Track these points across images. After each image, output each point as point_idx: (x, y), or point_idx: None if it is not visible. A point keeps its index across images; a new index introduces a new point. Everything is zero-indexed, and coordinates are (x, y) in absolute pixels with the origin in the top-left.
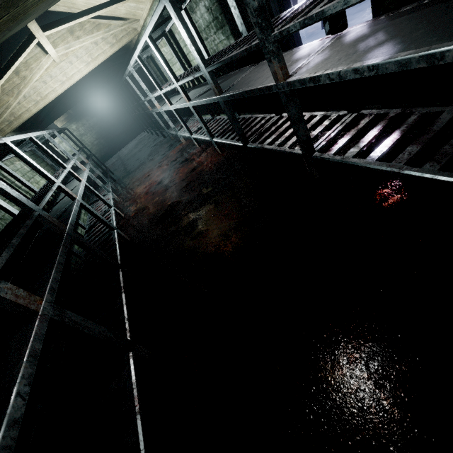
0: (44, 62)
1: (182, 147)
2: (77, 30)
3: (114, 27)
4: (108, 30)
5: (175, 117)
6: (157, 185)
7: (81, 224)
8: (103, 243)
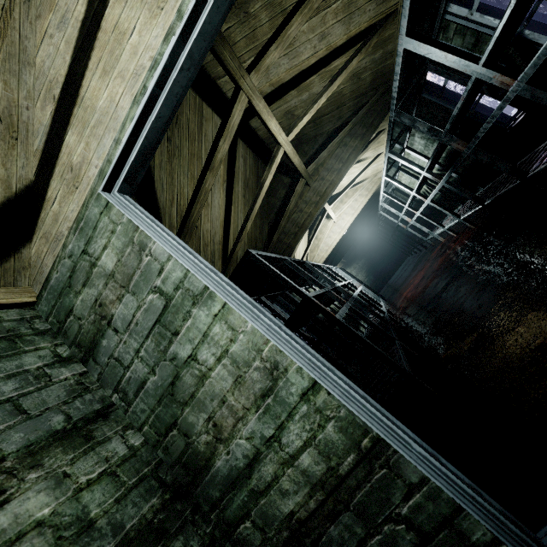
0: (329, 225)
1: (442, 245)
2: (344, 199)
3: (365, 184)
4: (362, 188)
5: (432, 226)
6: (420, 281)
7: (361, 323)
8: (378, 323)
